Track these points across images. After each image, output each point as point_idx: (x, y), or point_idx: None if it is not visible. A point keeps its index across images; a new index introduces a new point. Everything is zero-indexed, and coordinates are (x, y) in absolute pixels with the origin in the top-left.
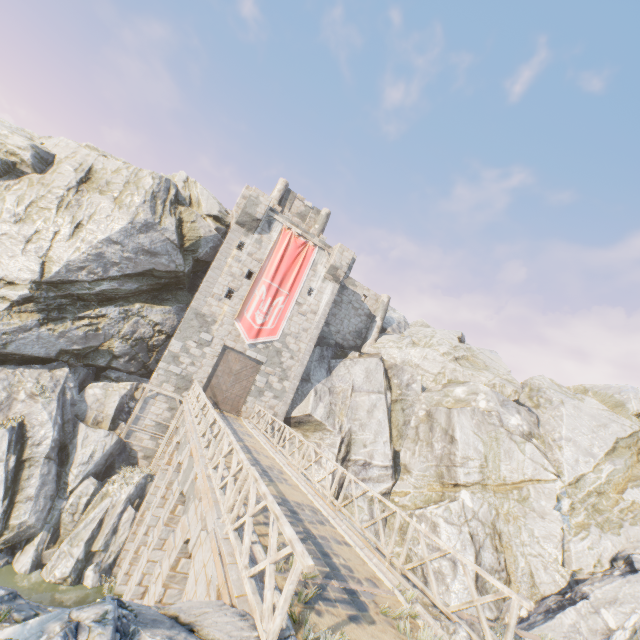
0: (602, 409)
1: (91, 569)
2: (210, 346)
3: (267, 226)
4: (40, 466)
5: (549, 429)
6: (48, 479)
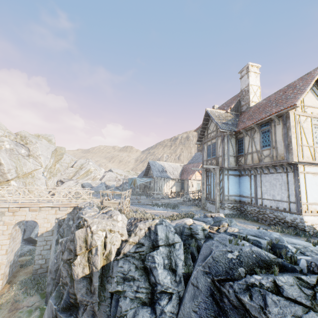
0: (47, 143)
1: None
2: None
3: None
4: None
5: (35, 152)
6: None
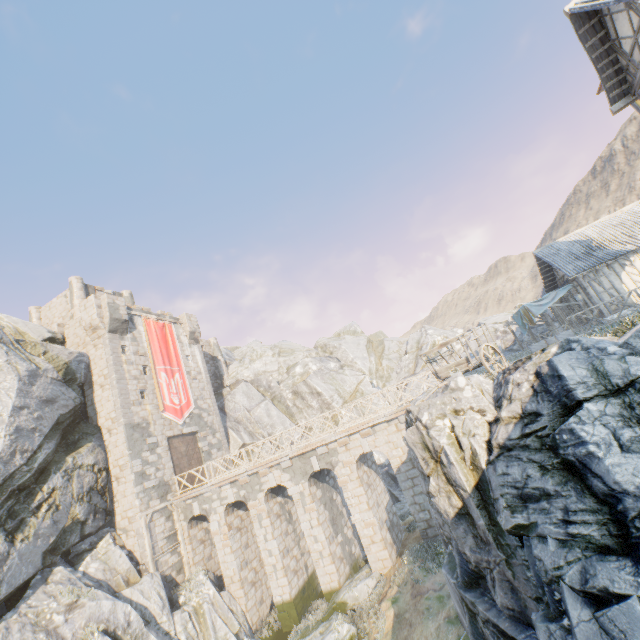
0: (353, 337)
1: None
2: (159, 446)
3: (131, 323)
4: (149, 634)
5: (345, 359)
6: (161, 637)
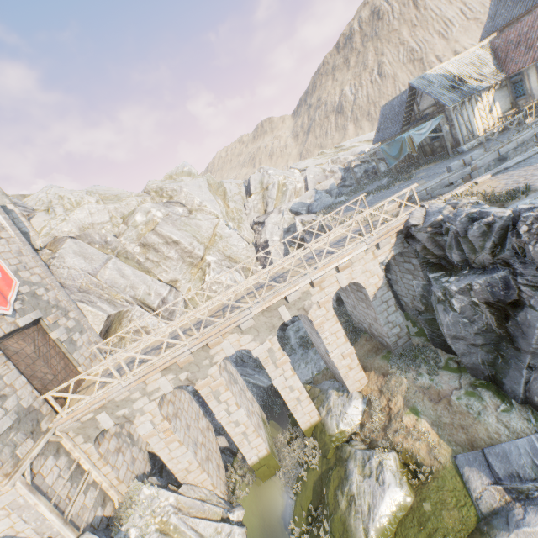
0: (191, 179)
1: (233, 515)
2: None
3: None
4: None
5: (192, 203)
6: None
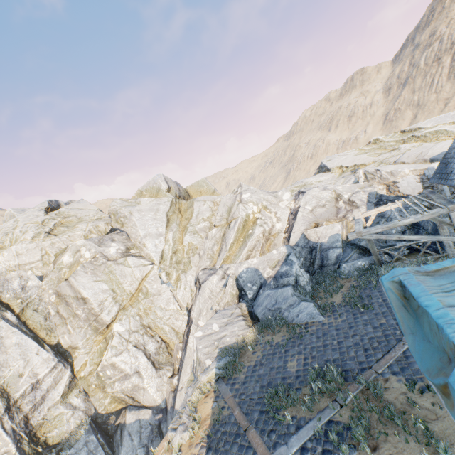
0: (152, 200)
1: None
2: None
3: None
4: None
5: (135, 237)
6: None
